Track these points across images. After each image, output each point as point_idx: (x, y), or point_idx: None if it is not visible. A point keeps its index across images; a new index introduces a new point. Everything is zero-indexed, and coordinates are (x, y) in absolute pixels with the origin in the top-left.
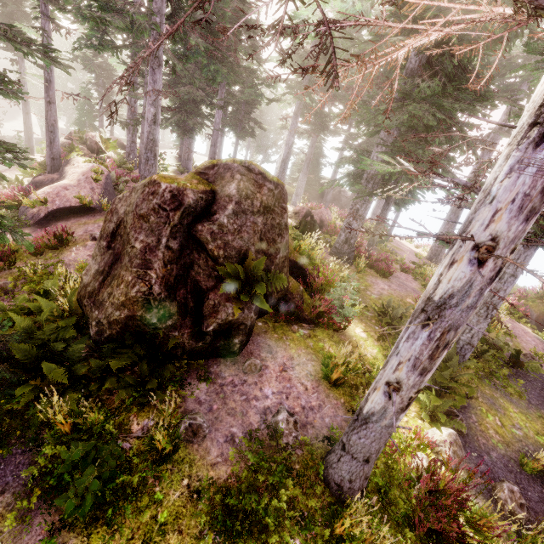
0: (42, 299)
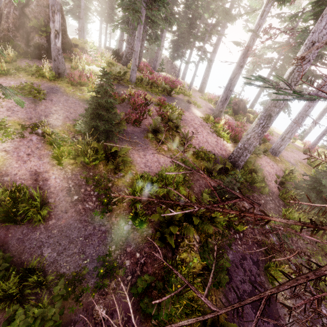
0: None
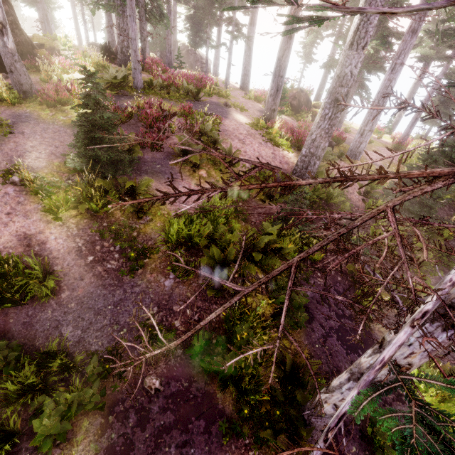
0: None
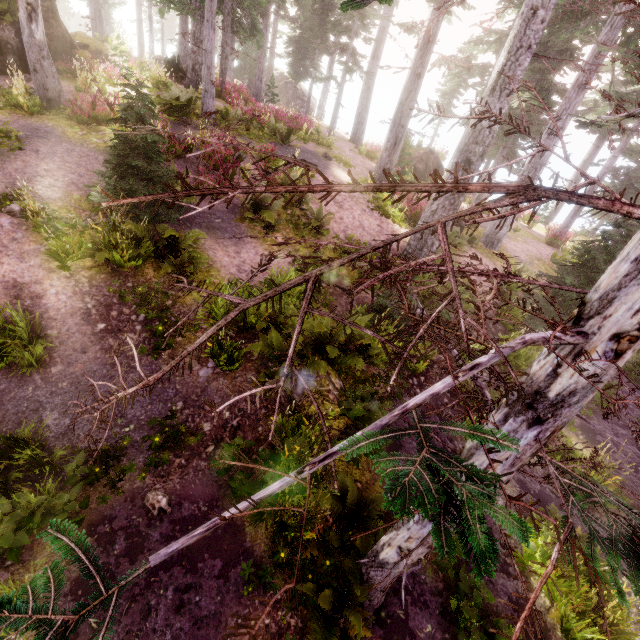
0: None
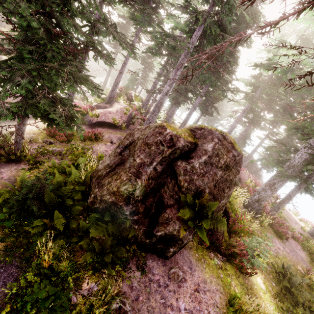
0: (74, 168)
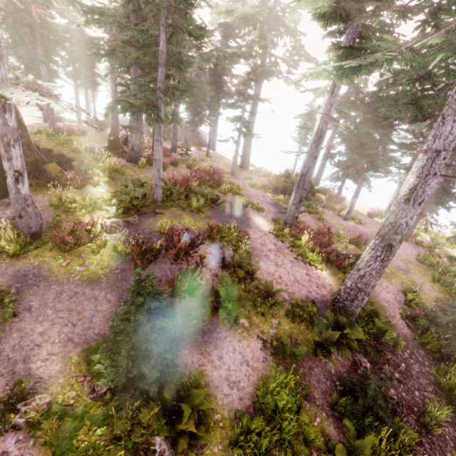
0: None
